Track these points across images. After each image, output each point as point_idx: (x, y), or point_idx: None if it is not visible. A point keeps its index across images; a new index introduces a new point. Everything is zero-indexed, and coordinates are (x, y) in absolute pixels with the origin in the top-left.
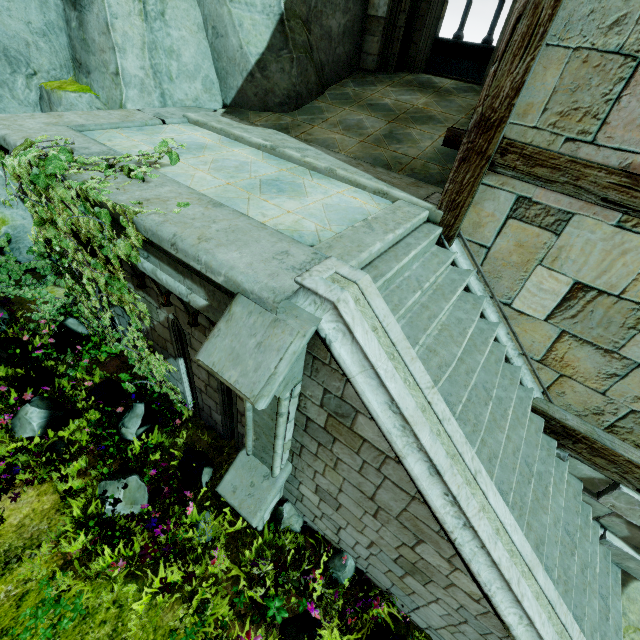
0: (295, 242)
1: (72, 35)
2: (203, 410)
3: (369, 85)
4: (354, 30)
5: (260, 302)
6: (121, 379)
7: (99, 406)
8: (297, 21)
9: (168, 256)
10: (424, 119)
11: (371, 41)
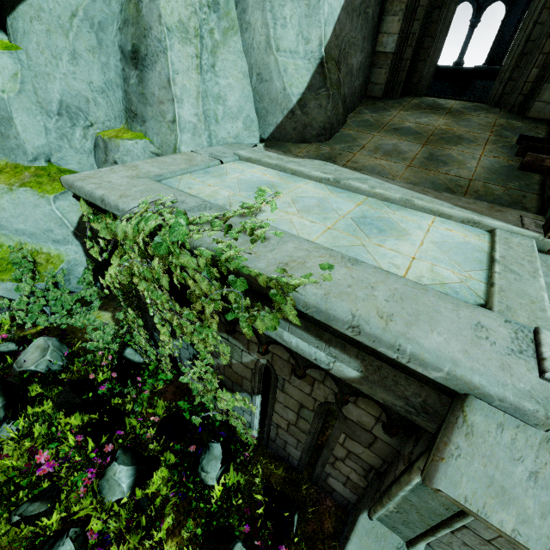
0: (472, 306)
1: (129, 90)
2: (273, 441)
3: (383, 111)
4: (365, 65)
5: (514, 412)
6: (181, 408)
7: (169, 444)
8: (332, 63)
9: (325, 330)
10: (454, 139)
11: (378, 73)
